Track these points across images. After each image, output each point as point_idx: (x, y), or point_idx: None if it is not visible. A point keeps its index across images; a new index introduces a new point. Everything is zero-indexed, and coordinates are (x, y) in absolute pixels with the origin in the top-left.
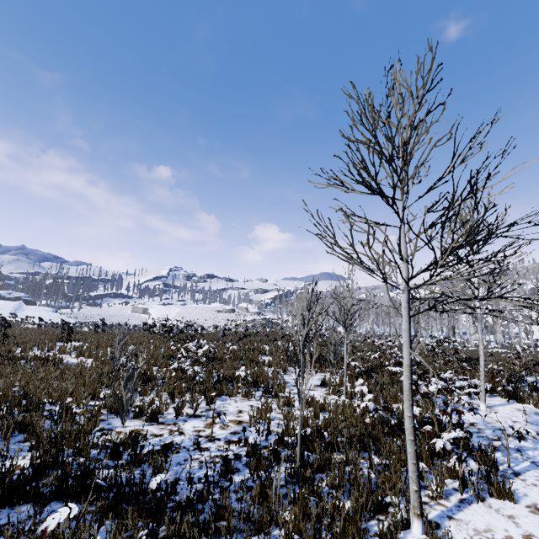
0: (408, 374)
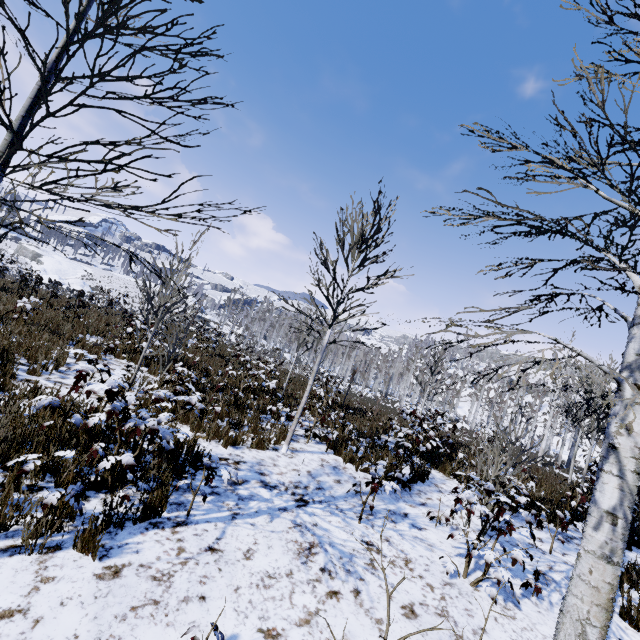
0: None
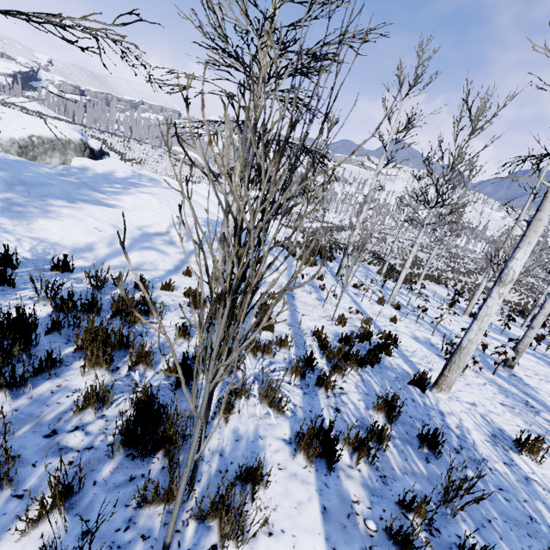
0: None
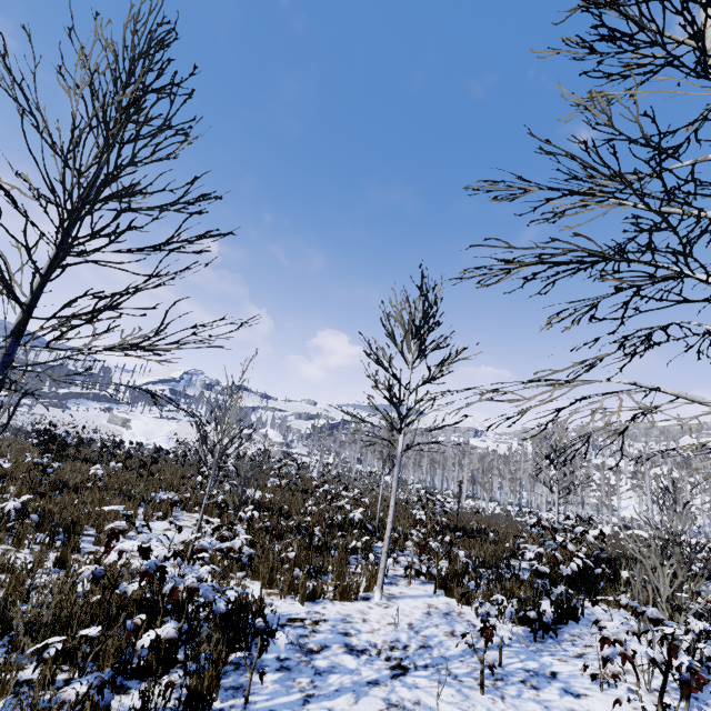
0: None
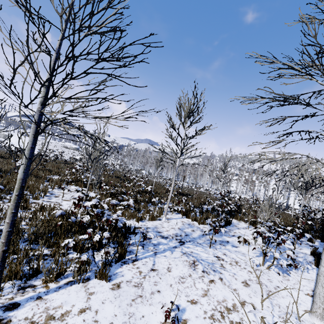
0: (17, 187)
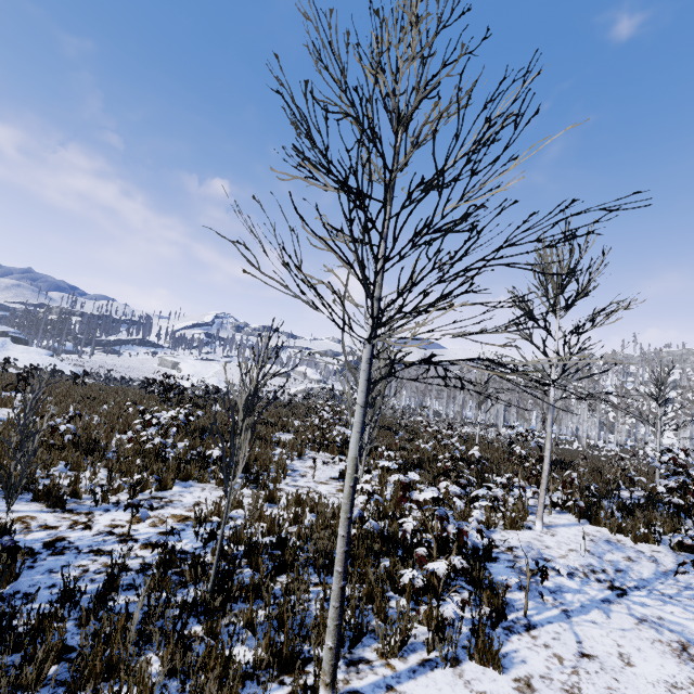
0: (350, 472)
